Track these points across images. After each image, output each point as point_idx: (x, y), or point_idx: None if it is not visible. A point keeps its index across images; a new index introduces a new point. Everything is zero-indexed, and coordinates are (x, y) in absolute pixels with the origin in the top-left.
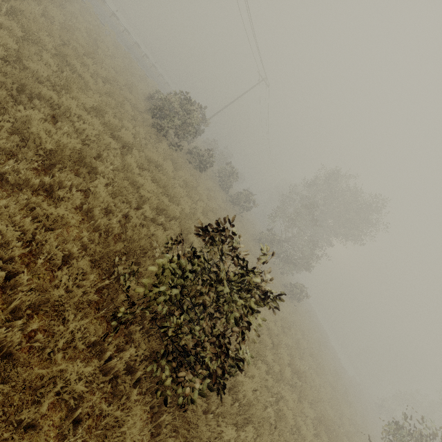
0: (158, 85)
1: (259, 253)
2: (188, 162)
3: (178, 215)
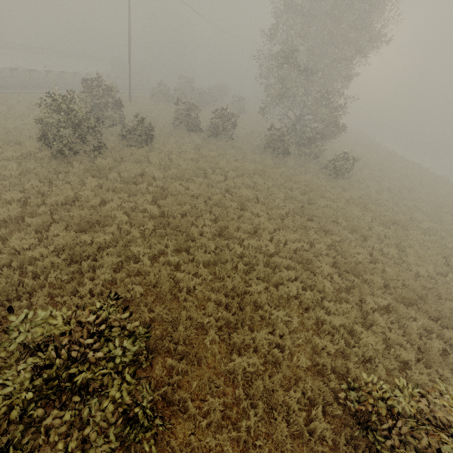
0: (64, 89)
1: (269, 163)
2: (128, 148)
3: (110, 239)
